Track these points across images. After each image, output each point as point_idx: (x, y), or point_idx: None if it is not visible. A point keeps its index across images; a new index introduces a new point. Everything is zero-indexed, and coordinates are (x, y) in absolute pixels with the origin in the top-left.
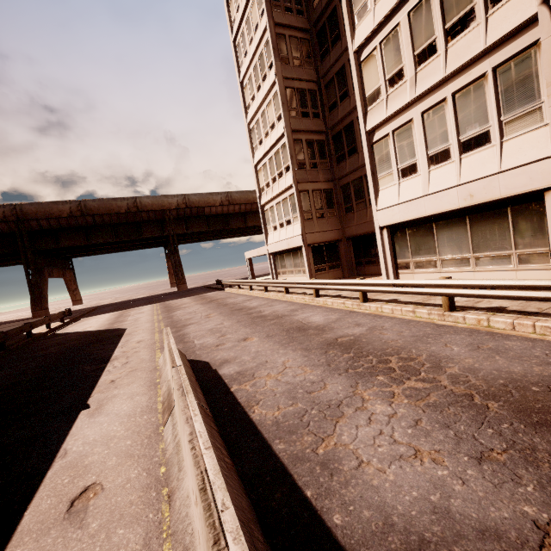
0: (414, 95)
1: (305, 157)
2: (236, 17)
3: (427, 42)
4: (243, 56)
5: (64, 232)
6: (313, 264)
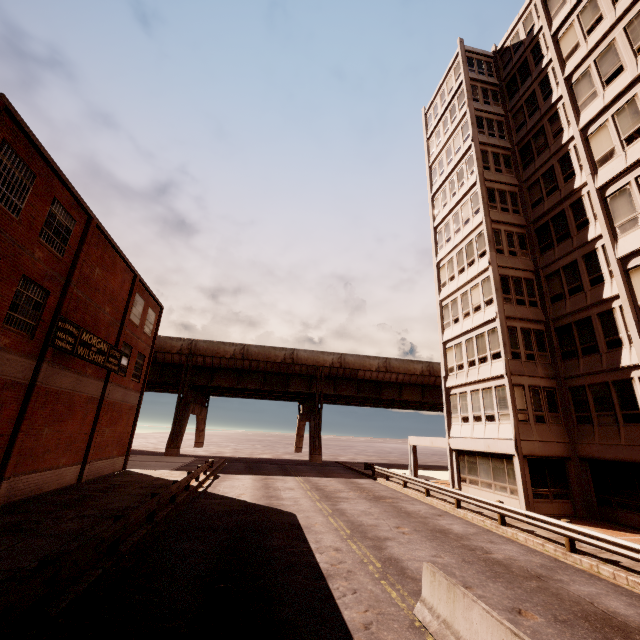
0: None
1: (519, 347)
2: (441, 211)
3: None
4: (444, 241)
5: (220, 372)
6: (530, 485)
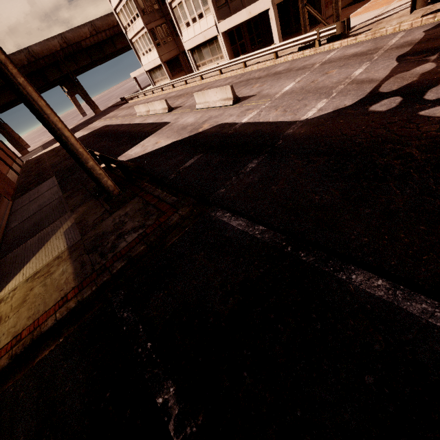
0: None
1: (144, 5)
2: None
3: None
4: None
5: None
6: (170, 73)
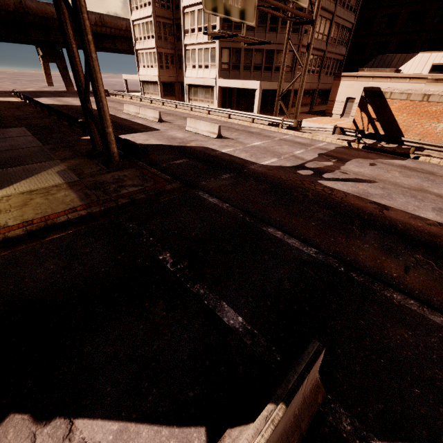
0: (196, 42)
1: (162, 33)
2: None
3: (200, 26)
4: None
5: None
6: (163, 92)
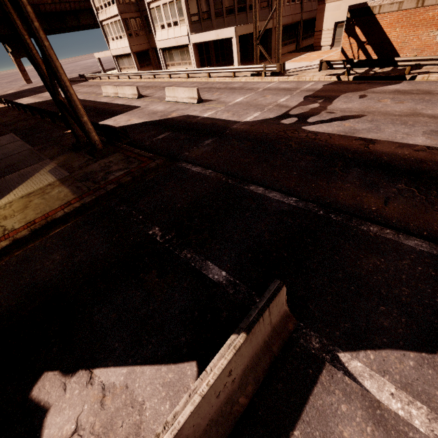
0: None
1: None
2: None
3: None
4: None
5: None
6: (138, 64)
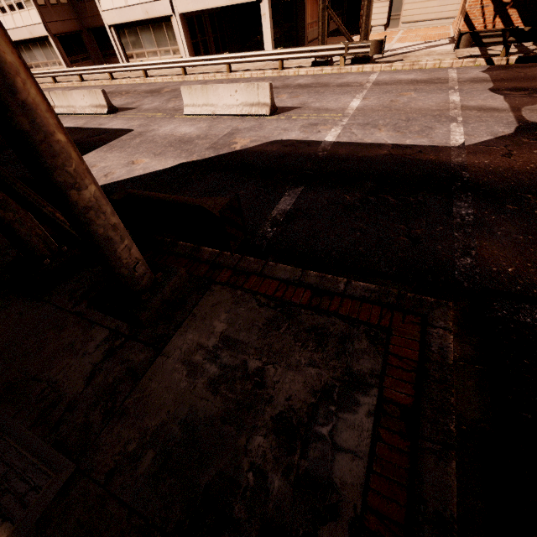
0: None
1: None
2: None
3: None
4: None
5: None
6: (66, 56)
